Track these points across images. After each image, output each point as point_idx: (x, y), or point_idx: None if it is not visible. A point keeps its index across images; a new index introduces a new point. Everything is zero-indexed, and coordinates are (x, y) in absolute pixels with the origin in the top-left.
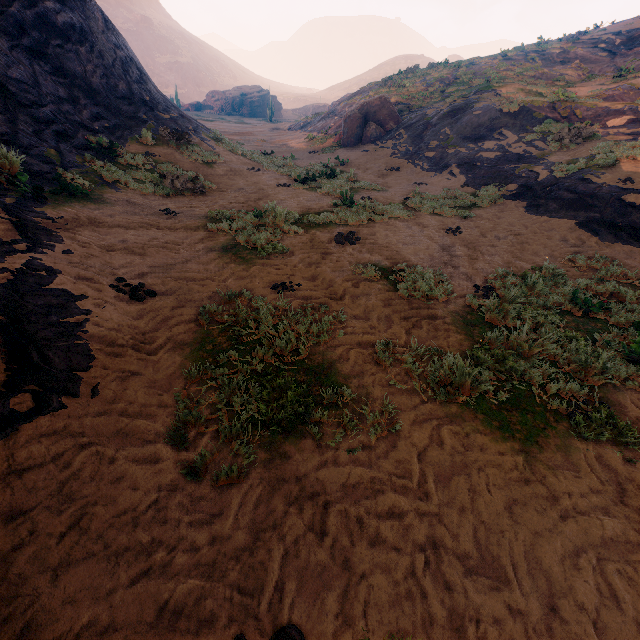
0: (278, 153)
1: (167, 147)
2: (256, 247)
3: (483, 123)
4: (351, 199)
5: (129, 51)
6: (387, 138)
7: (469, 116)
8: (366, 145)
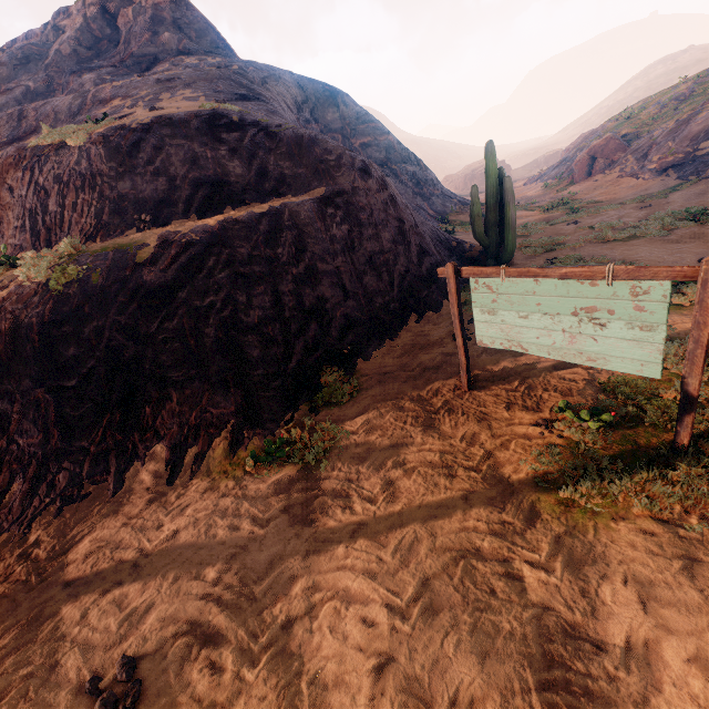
0: (521, 203)
1: (463, 214)
2: (527, 234)
3: (702, 129)
4: (577, 210)
5: (433, 174)
6: (615, 166)
7: (690, 127)
8: (596, 176)
